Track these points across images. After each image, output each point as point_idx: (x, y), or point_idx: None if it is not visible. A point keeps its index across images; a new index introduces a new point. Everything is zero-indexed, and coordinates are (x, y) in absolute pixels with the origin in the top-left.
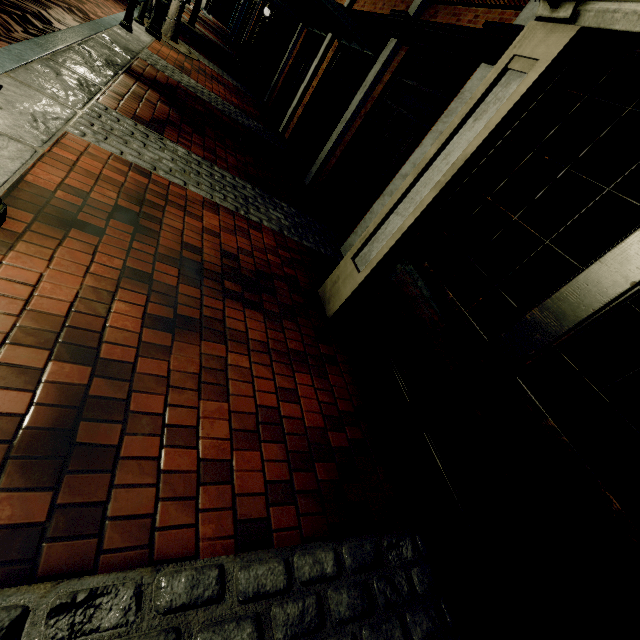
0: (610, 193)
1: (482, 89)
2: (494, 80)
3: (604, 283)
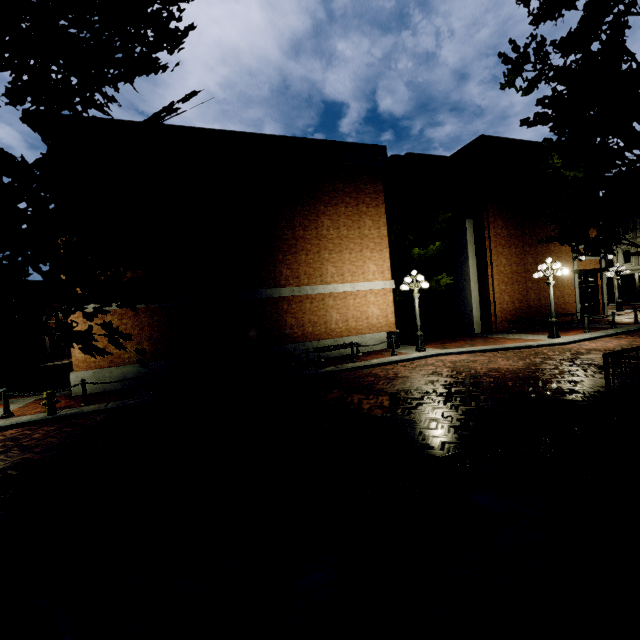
0: (632, 280)
1: (614, 280)
2: (614, 279)
3: (637, 284)
